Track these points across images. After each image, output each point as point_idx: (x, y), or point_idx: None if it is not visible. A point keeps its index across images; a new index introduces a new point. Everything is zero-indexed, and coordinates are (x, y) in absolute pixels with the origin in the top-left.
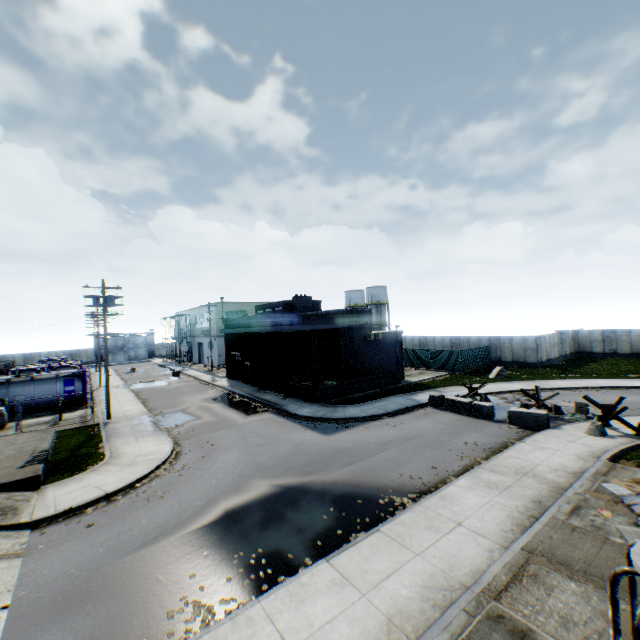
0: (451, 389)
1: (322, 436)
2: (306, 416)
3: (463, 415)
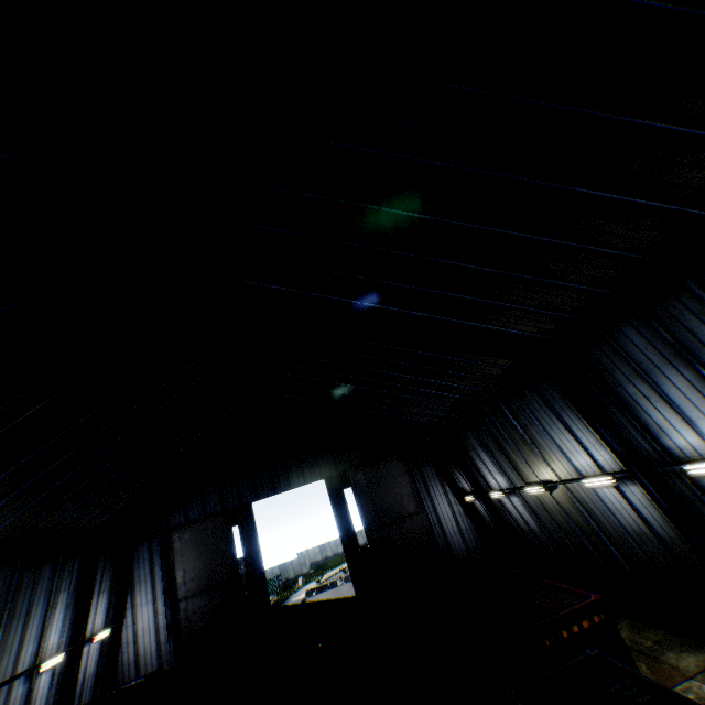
0: (299, 592)
1: None
2: None
3: (327, 590)
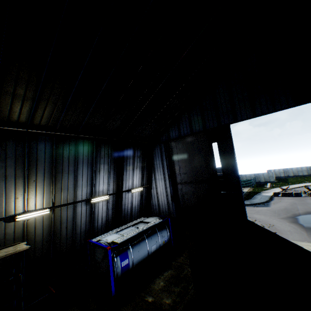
0: (267, 191)
1: (267, 207)
2: (245, 204)
3: (290, 197)
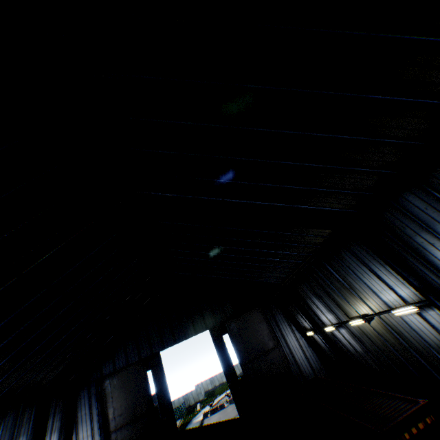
0: (198, 415)
1: None
2: None
3: (217, 411)
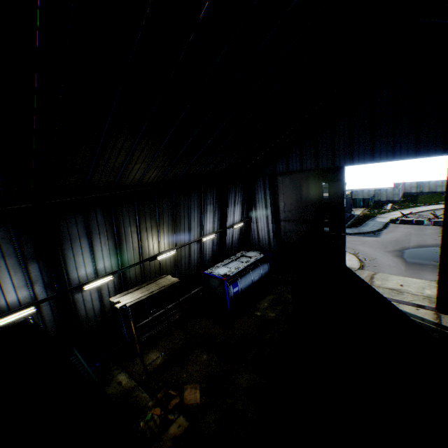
0: (384, 216)
1: (377, 238)
2: (352, 233)
3: (409, 225)
